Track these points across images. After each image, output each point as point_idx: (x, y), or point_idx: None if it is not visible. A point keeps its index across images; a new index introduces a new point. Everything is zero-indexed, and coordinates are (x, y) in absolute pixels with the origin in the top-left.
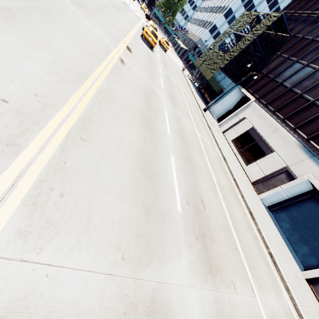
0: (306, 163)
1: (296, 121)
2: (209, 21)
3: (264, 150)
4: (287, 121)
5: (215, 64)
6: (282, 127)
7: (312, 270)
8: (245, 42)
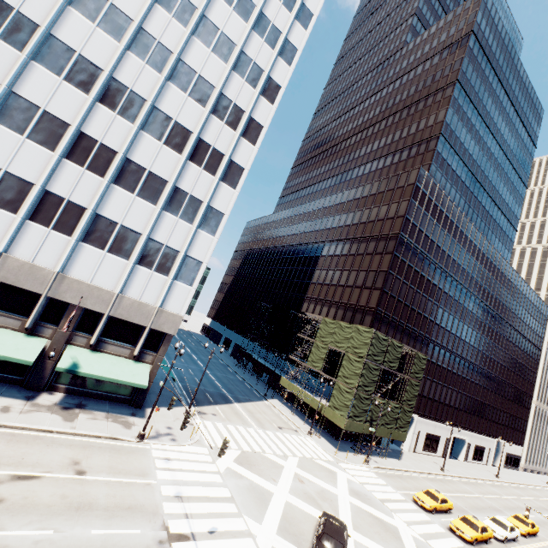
0: (449, 430)
1: (438, 415)
2: (146, 236)
3: (438, 439)
4: (436, 417)
5: (398, 420)
6: (437, 422)
7: (463, 458)
8: (415, 388)
